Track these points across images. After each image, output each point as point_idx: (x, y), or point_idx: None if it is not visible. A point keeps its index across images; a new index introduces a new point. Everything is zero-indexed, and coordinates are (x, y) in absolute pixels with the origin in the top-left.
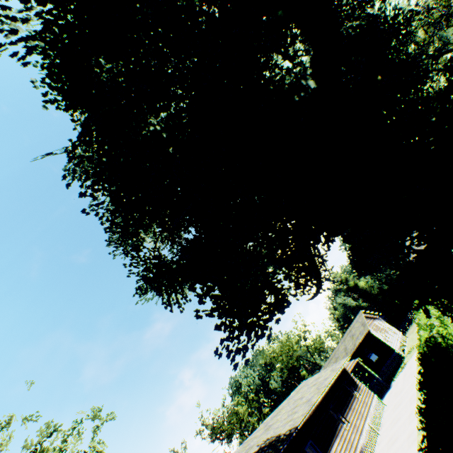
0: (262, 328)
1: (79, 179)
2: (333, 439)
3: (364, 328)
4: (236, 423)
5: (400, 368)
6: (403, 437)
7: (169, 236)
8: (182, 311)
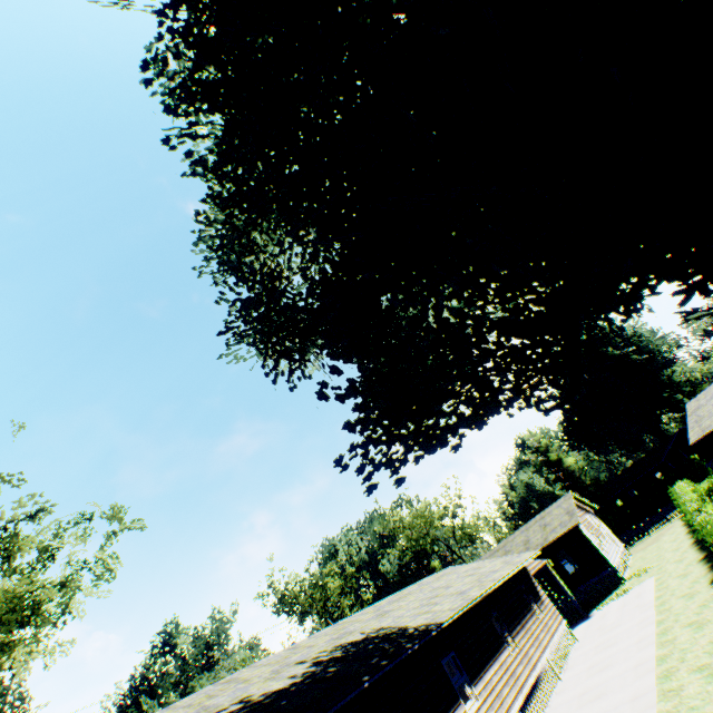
0: (444, 434)
1: (171, 78)
2: (489, 663)
3: (571, 519)
4: (319, 600)
5: (615, 594)
6: (621, 696)
7: (305, 249)
8: (292, 389)
